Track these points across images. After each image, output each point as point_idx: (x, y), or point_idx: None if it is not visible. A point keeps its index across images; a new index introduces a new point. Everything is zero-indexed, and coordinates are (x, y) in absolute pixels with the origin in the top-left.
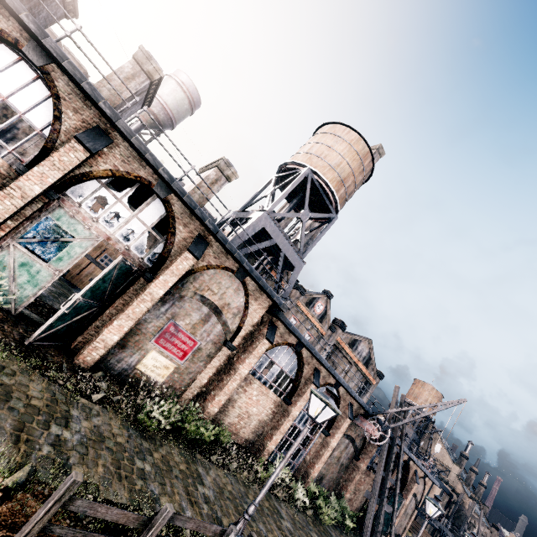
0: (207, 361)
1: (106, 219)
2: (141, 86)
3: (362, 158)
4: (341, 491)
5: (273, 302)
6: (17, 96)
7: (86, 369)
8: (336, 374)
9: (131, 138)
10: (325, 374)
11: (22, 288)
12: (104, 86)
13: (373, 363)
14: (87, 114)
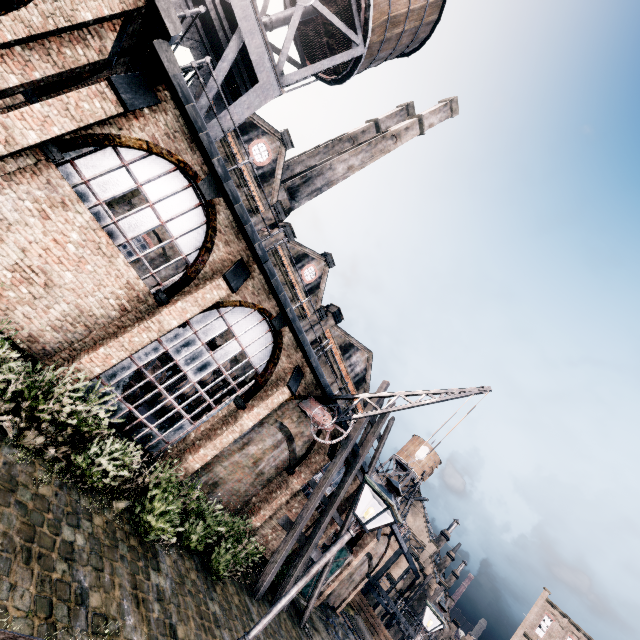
0: None
1: None
2: None
3: None
4: (247, 515)
5: None
6: None
7: None
8: (278, 285)
9: None
10: (261, 287)
11: None
12: None
13: (367, 387)
14: None
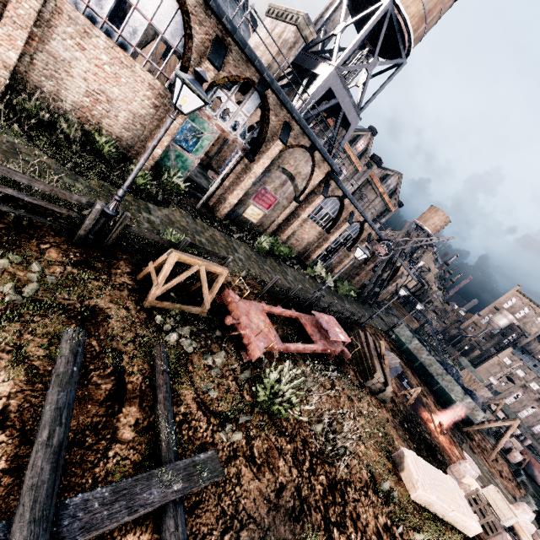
0: (282, 210)
1: (222, 115)
2: None
3: None
4: (350, 279)
5: (331, 169)
6: (157, 16)
7: (221, 219)
8: (365, 216)
9: (245, 49)
10: (358, 215)
11: (179, 171)
12: None
13: (397, 195)
14: (209, 25)
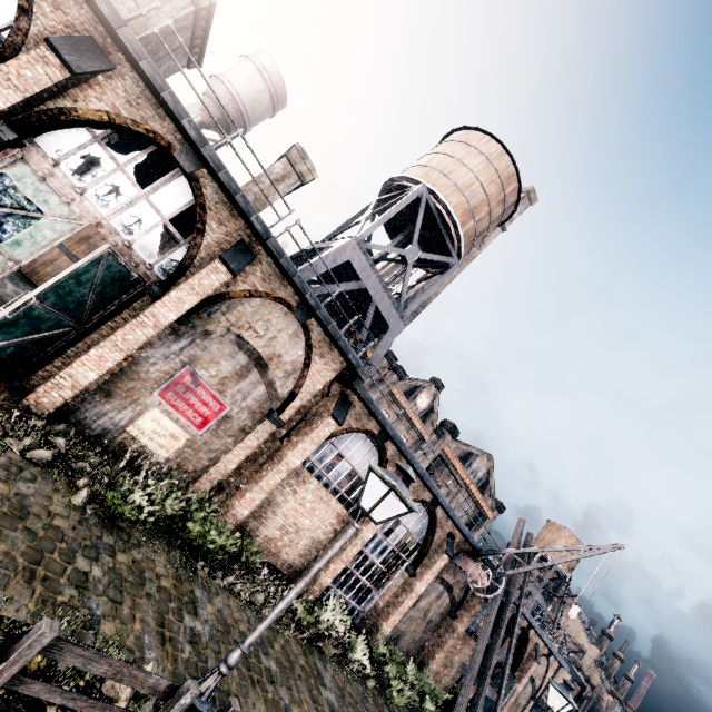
0: (239, 437)
1: (98, 194)
2: (180, 14)
3: (503, 181)
4: (424, 659)
5: (347, 363)
6: None
7: (40, 417)
8: (433, 486)
9: (140, 60)
10: (418, 485)
11: None
12: (122, 4)
13: (492, 489)
14: (75, 15)
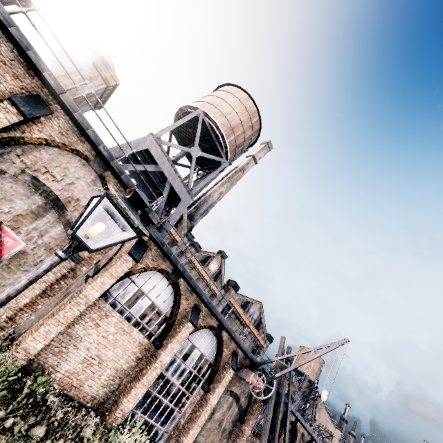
0: None
1: None
2: None
3: (250, 114)
4: None
5: (142, 211)
6: None
7: None
8: (217, 313)
9: None
10: (207, 314)
11: None
12: None
13: (264, 326)
14: None
